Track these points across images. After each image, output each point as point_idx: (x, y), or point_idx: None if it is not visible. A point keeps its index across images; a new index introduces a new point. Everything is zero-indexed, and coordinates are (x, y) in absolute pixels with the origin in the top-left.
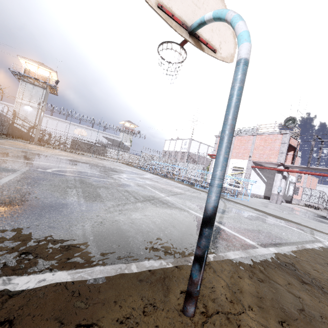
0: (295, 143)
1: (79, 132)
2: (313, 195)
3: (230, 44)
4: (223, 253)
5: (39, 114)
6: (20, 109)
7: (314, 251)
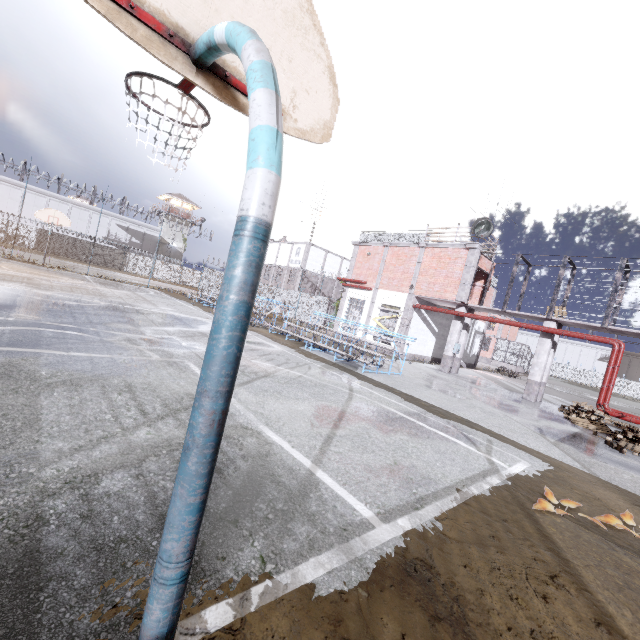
0: (489, 266)
1: (50, 217)
2: (511, 351)
3: (323, 98)
4: (292, 570)
5: None
6: None
7: (481, 503)
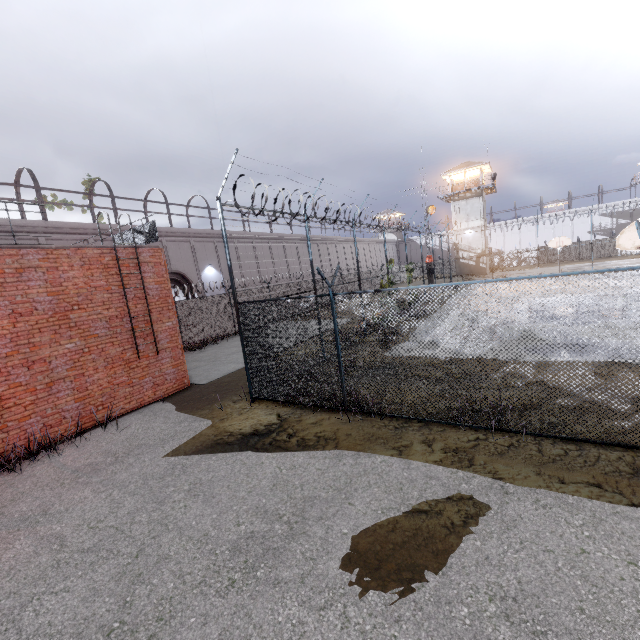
0: None
1: (557, 243)
2: None
3: None
4: None
5: (482, 234)
6: (460, 239)
7: None
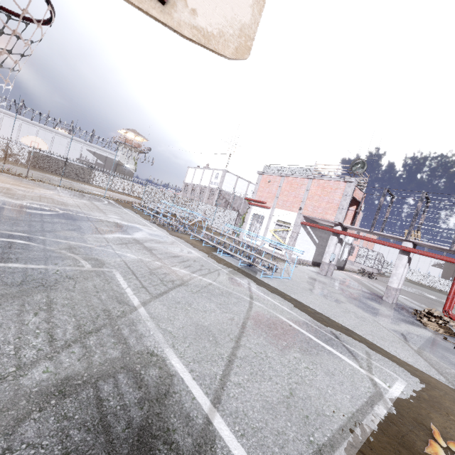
0: (360, 195)
1: (32, 142)
2: (369, 257)
3: None
4: None
5: None
6: None
7: (376, 449)
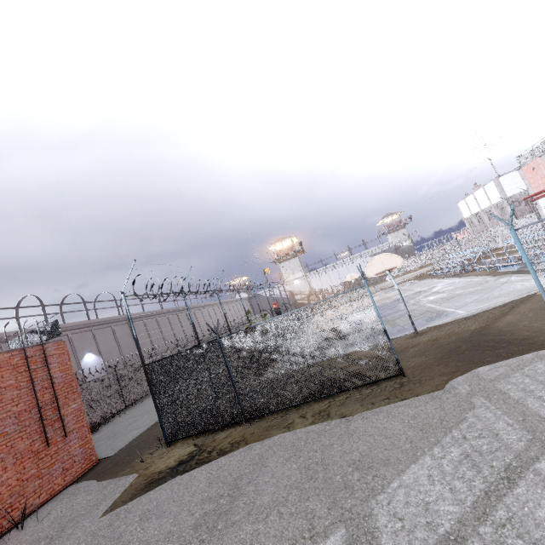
0: None
1: (350, 278)
2: None
3: (399, 260)
4: (440, 321)
5: (306, 280)
6: (292, 287)
7: (512, 300)
